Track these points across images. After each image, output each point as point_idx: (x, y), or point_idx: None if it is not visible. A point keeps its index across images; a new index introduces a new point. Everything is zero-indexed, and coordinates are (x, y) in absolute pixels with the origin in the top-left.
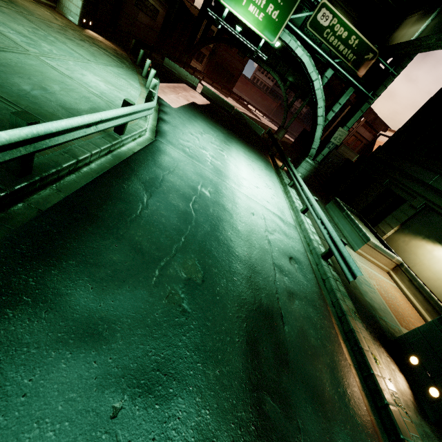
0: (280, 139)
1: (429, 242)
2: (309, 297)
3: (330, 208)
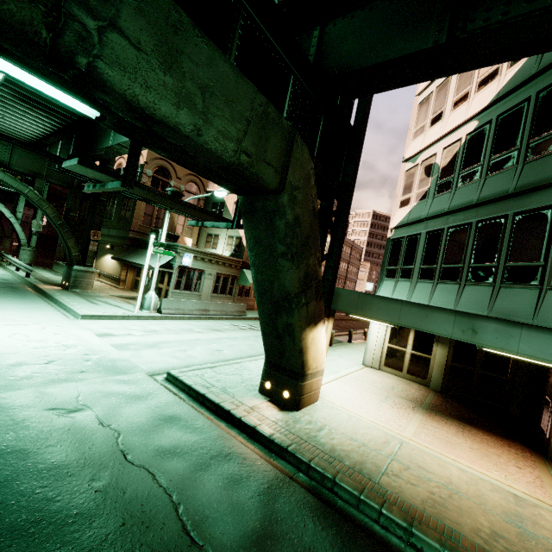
0: (10, 248)
1: (105, 256)
2: (8, 283)
3: (55, 268)
